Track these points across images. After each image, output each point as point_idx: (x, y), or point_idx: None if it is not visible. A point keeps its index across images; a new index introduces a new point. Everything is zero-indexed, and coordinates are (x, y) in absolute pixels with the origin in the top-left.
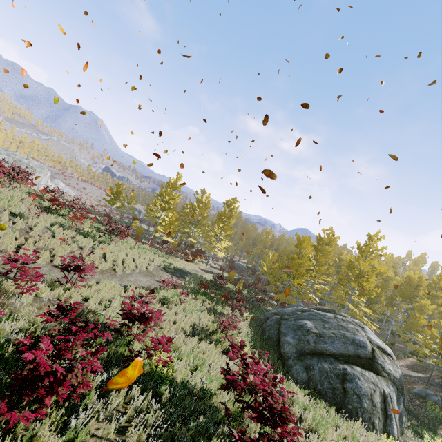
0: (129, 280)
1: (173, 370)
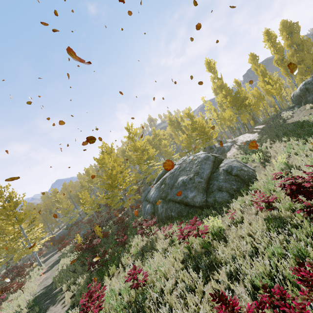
0: None
1: None
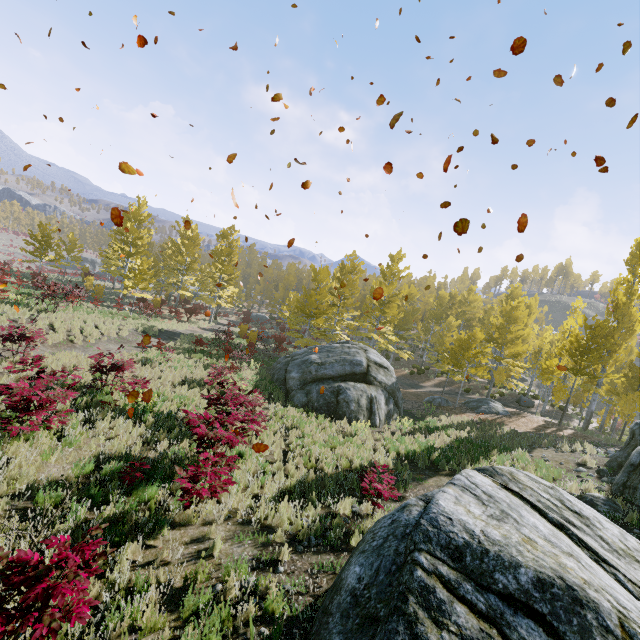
0: (96, 350)
1: (154, 403)
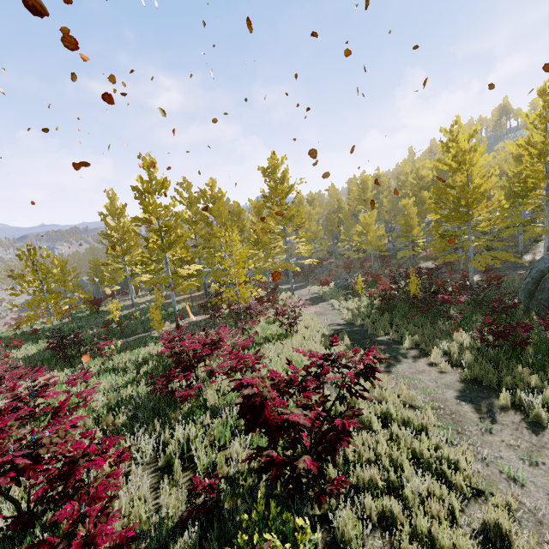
0: None
1: None
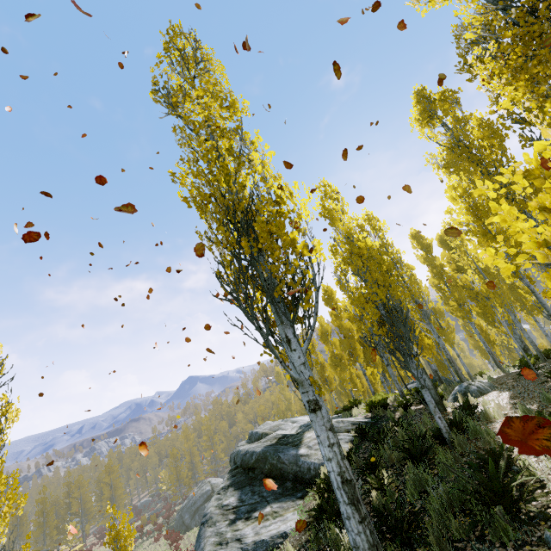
0: None
1: None
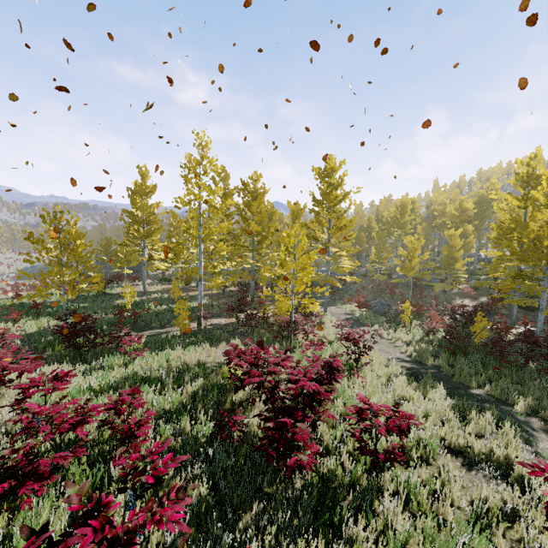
0: None
1: None
